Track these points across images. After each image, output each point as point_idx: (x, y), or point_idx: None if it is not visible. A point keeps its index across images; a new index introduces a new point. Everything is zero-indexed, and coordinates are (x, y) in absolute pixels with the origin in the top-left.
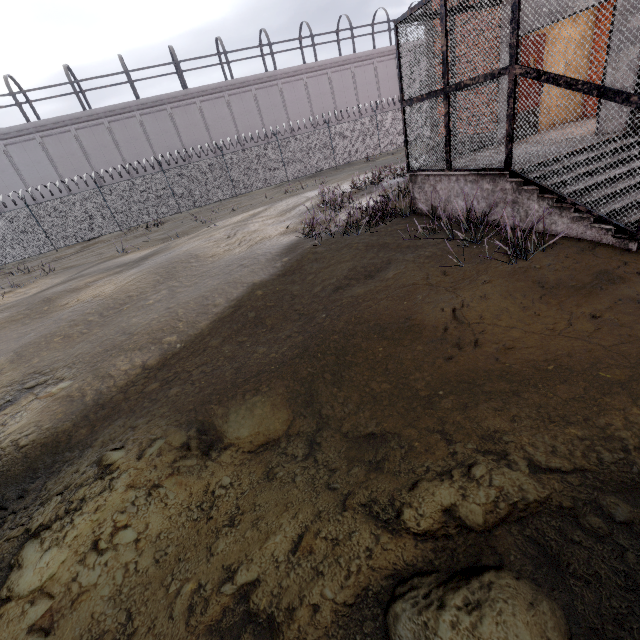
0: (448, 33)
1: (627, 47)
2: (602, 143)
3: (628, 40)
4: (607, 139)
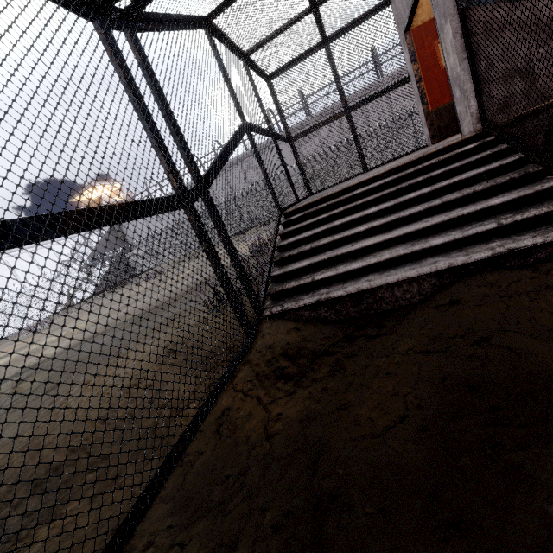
0: (256, 91)
1: (445, 24)
2: (432, 156)
3: (442, 15)
4: (436, 150)
